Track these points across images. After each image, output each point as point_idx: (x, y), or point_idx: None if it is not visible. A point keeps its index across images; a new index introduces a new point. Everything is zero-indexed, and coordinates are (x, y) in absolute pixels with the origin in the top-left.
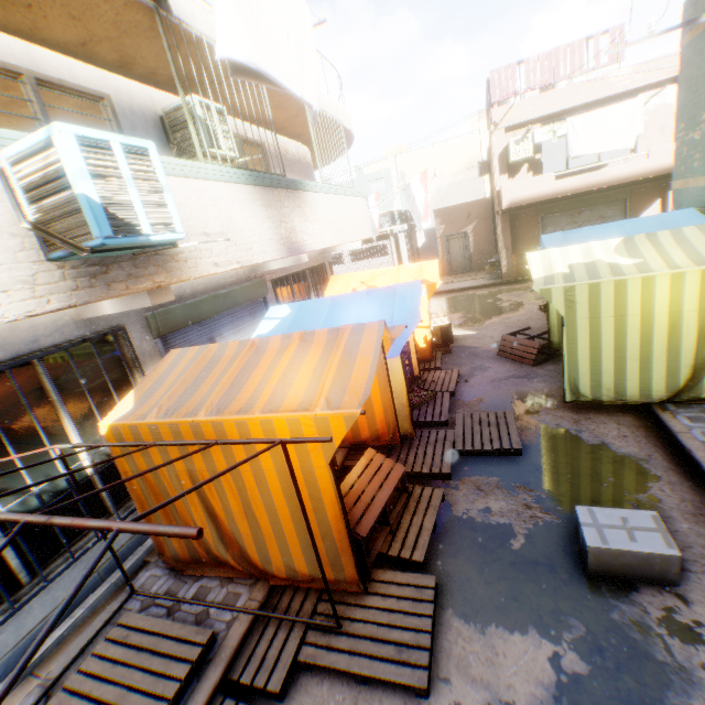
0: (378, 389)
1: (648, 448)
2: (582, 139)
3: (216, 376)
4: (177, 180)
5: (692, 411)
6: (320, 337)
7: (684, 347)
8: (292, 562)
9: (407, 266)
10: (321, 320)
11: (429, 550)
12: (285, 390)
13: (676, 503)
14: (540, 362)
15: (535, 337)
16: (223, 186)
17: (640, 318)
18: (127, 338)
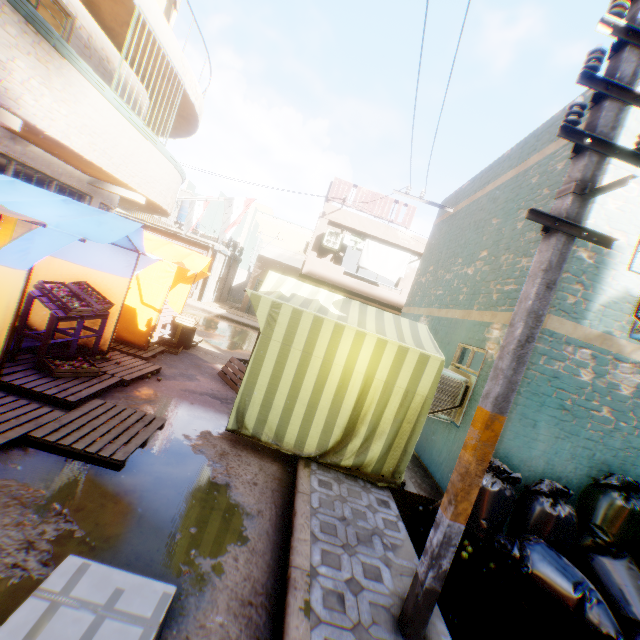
0: None
1: (266, 503)
2: (370, 258)
3: None
4: None
5: (329, 476)
6: None
7: (345, 407)
8: None
9: (178, 246)
10: None
11: None
12: None
13: (239, 581)
14: None
15: None
16: None
17: (323, 363)
18: None
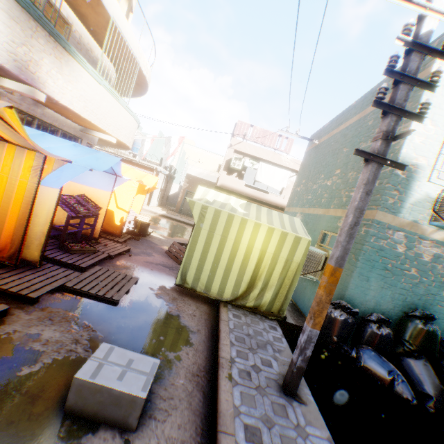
0: (21, 205)
1: (202, 326)
2: (263, 174)
3: None
4: None
5: (239, 312)
6: None
7: (249, 270)
8: None
9: (138, 170)
10: None
11: None
12: None
13: (190, 364)
14: None
15: None
16: None
17: (234, 243)
18: None
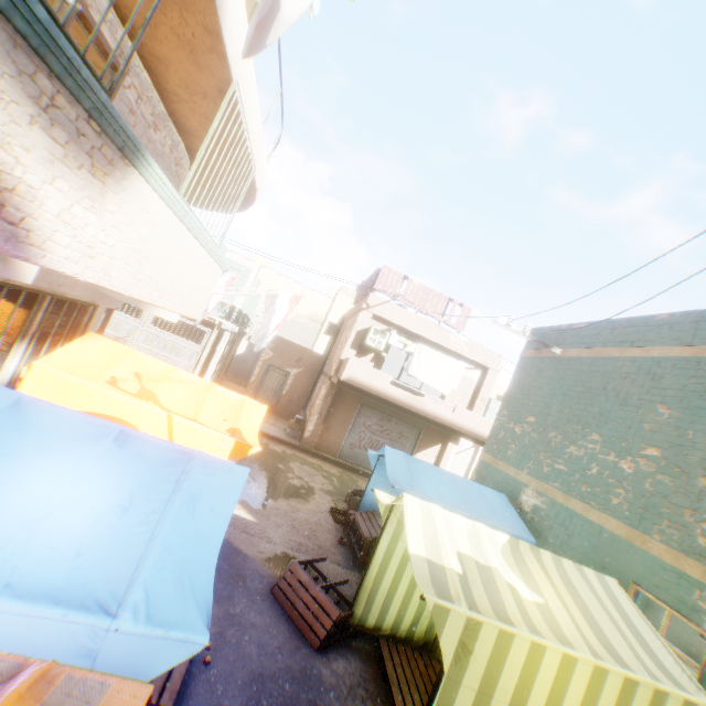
0: None
1: None
2: (422, 365)
3: None
4: None
5: None
6: None
7: None
8: None
9: (223, 389)
10: None
11: None
12: None
13: None
14: (327, 644)
15: (333, 587)
16: None
17: None
18: None
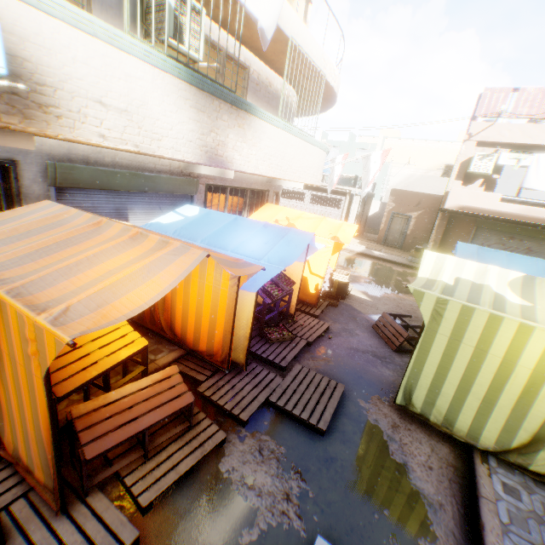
0: (224, 313)
1: (445, 495)
2: (540, 175)
3: (43, 237)
4: (83, 35)
5: (512, 478)
6: (149, 242)
7: (534, 412)
8: (20, 445)
9: (330, 219)
10: (211, 231)
11: (166, 493)
12: (61, 279)
13: None
14: (402, 351)
15: (410, 327)
16: (146, 68)
17: (501, 362)
18: (15, 174)
